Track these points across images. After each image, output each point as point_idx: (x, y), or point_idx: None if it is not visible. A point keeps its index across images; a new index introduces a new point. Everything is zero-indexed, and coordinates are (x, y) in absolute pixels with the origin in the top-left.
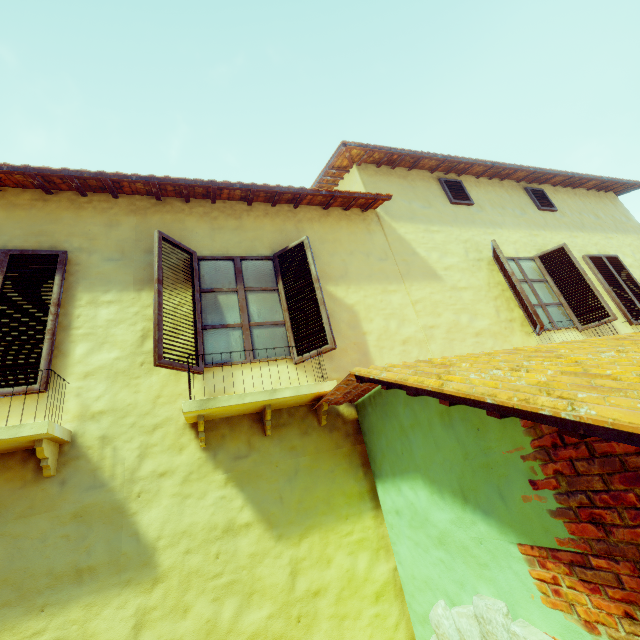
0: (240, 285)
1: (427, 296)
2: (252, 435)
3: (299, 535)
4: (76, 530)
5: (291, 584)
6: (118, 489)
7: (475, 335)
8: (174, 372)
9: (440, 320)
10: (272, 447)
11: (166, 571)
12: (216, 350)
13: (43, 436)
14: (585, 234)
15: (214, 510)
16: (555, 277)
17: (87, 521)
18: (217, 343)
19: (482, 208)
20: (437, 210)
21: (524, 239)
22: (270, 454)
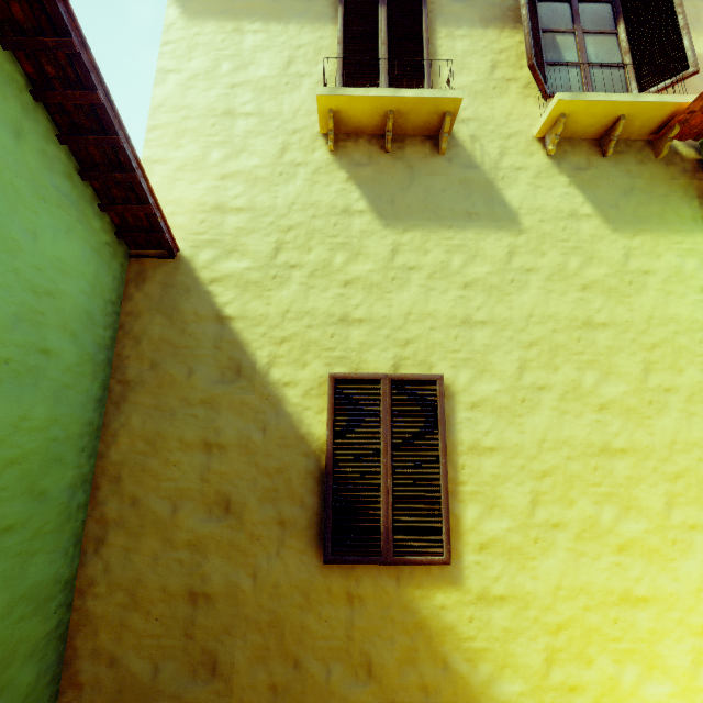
0: (578, 26)
1: None
2: (590, 155)
3: (632, 233)
4: (463, 190)
5: (624, 261)
6: (487, 172)
7: None
8: (520, 98)
9: None
10: (609, 167)
11: (527, 229)
12: (556, 84)
13: (454, 106)
14: None
15: (560, 200)
16: None
17: (469, 187)
18: (556, 78)
19: None
20: None
21: None
22: (607, 172)
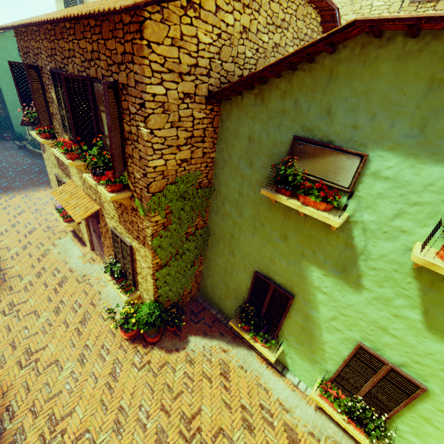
0: None
1: None
2: None
3: None
4: None
5: None
6: None
7: None
8: None
9: None
10: None
11: None
12: None
13: None
14: None
15: None
16: None
17: None
18: None
19: None
20: None
21: None
22: None
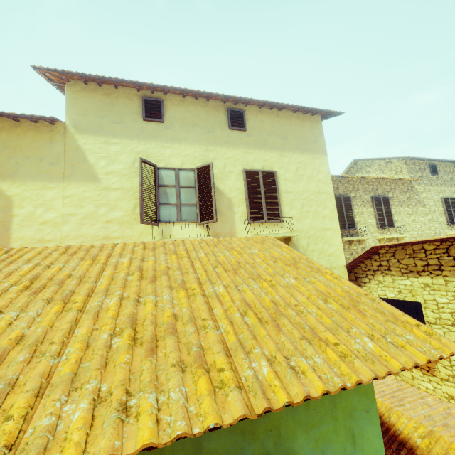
0: None
1: (79, 193)
2: None
3: None
4: None
5: None
6: None
7: (105, 222)
8: None
9: (81, 210)
10: None
11: None
12: None
13: None
14: (261, 152)
15: None
16: (200, 186)
17: None
18: None
19: (172, 125)
20: (126, 125)
21: (197, 153)
22: None
